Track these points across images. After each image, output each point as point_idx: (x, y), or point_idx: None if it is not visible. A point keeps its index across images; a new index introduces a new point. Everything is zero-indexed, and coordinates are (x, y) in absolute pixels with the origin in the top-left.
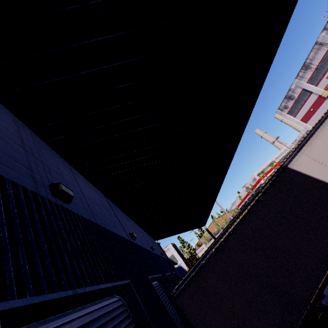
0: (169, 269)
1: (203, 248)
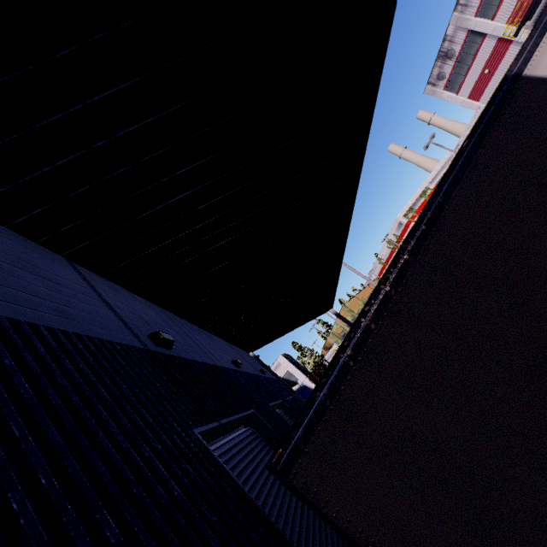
0: (281, 395)
1: (335, 350)
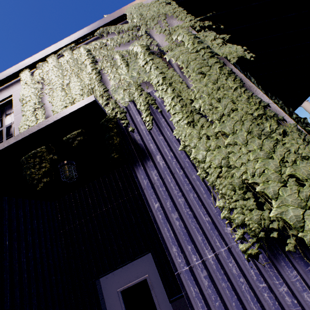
0: None
1: None
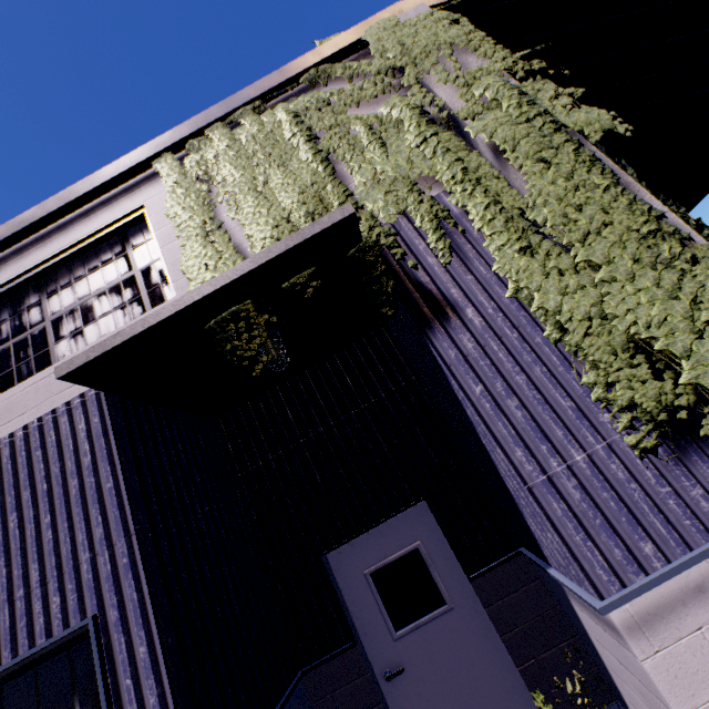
0: None
1: None
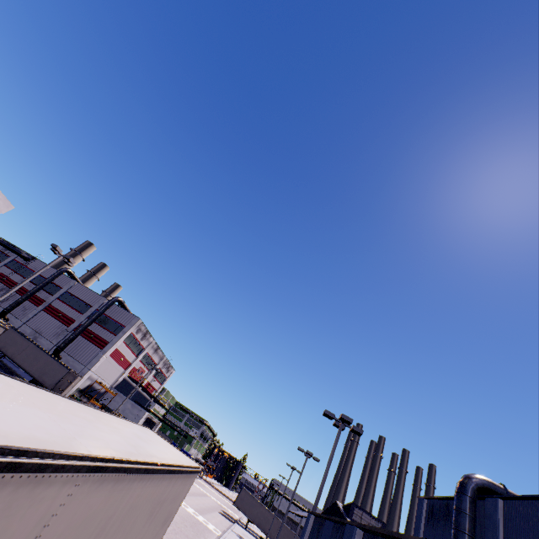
0: None
1: None
